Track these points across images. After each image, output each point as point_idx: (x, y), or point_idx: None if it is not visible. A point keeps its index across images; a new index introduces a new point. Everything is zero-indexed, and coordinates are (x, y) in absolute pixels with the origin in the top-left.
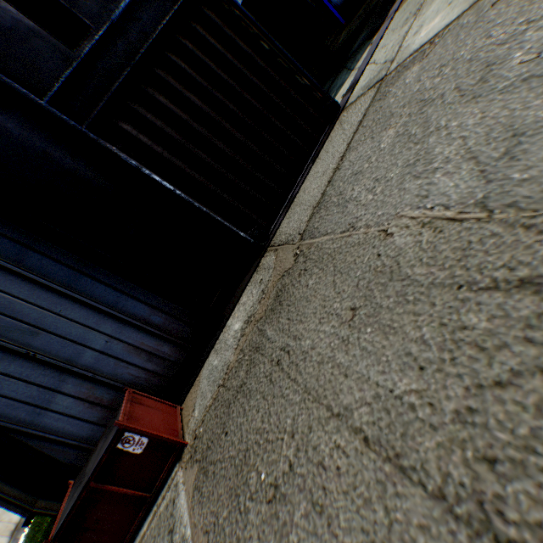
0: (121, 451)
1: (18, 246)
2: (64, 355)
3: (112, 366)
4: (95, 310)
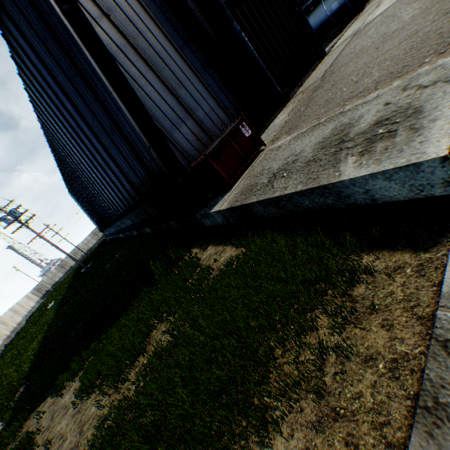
0: (240, 131)
1: (182, 42)
2: (190, 106)
3: (210, 124)
4: (208, 91)
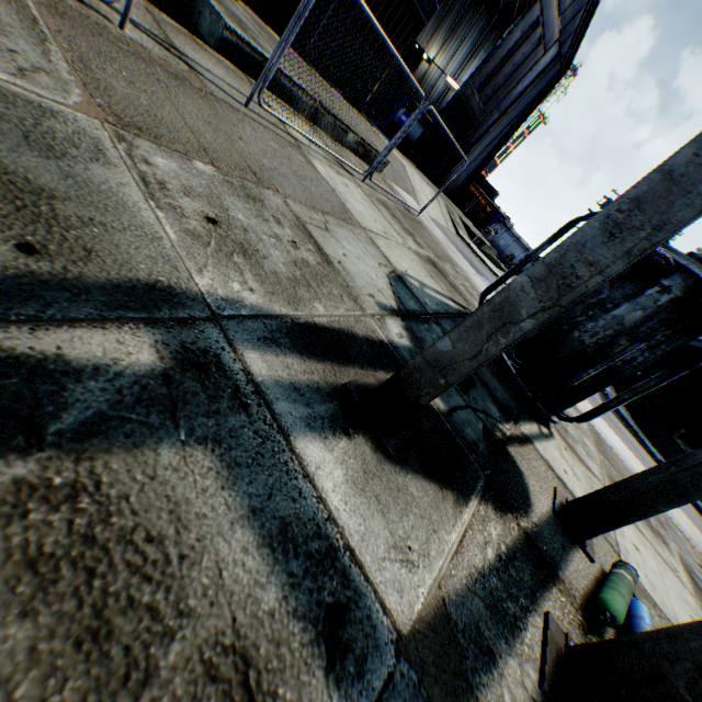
0: None
1: None
2: None
3: None
4: None
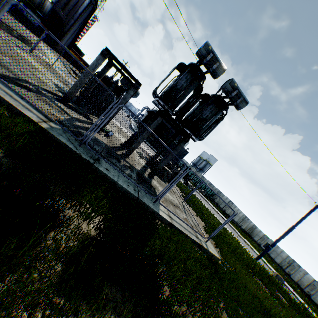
0: None
1: None
2: None
3: None
4: None
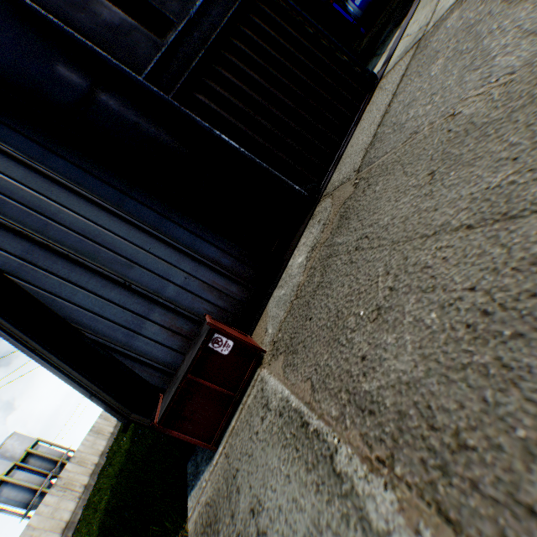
0: (211, 351)
1: (119, 193)
2: (152, 287)
3: (190, 300)
4: (176, 249)
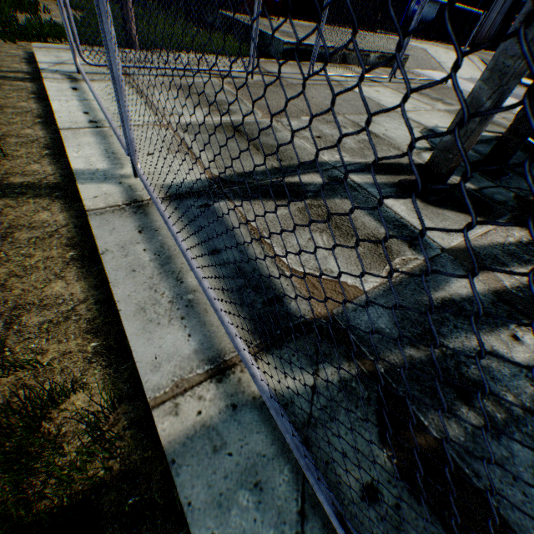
0: None
1: None
2: None
3: None
4: None
